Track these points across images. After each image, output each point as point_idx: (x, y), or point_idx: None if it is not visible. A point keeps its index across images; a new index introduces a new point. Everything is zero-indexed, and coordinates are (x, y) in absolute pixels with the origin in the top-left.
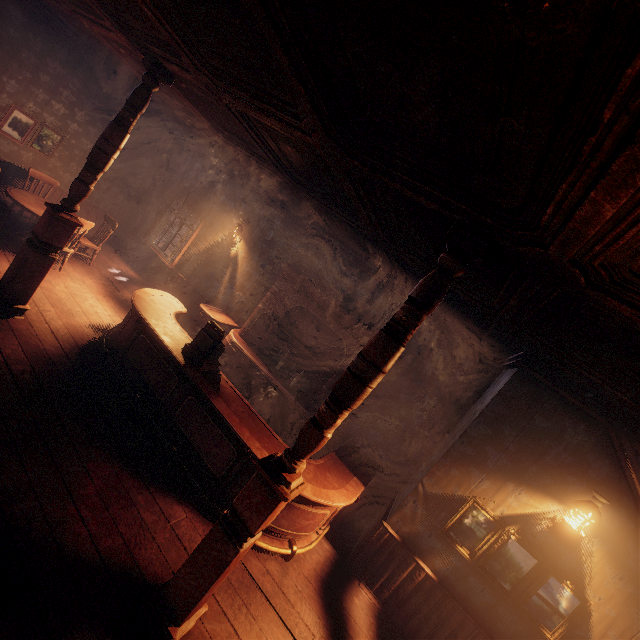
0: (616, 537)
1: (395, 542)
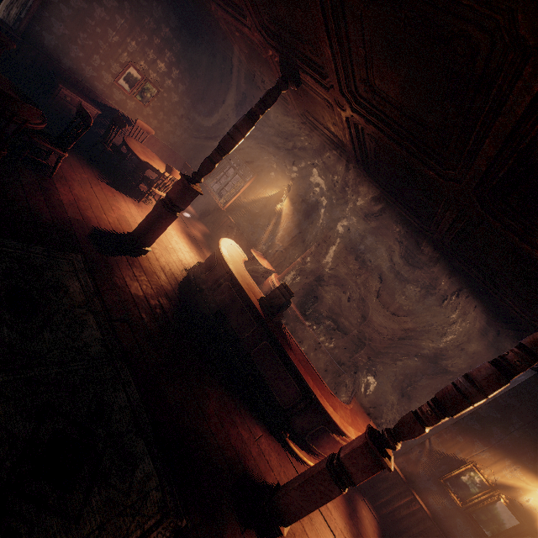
0: None
1: (398, 477)
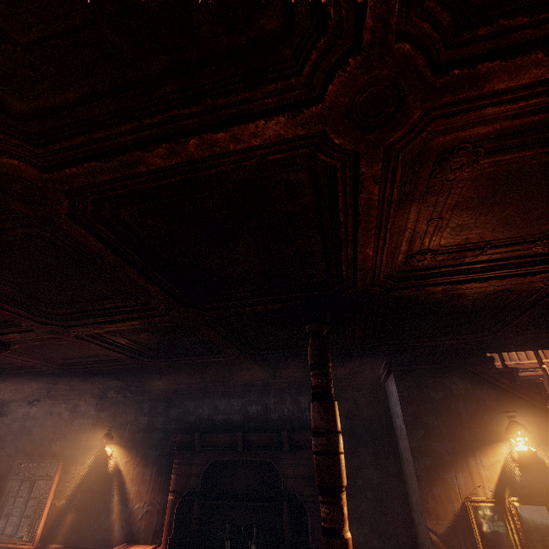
0: (544, 432)
1: None
